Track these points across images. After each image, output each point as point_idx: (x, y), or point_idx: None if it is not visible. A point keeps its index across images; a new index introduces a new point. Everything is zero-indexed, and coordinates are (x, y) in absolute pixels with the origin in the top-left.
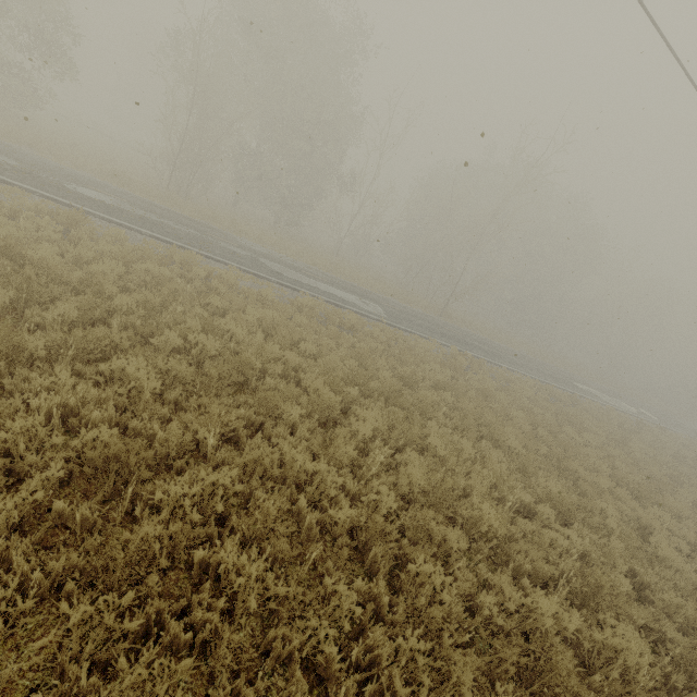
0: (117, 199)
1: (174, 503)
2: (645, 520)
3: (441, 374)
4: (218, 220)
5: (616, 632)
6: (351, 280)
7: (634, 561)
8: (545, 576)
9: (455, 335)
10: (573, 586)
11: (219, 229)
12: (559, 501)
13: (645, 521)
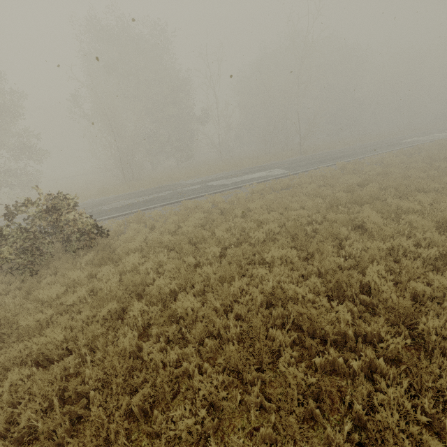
0: (124, 201)
1: (359, 291)
2: None
3: (355, 178)
4: (161, 181)
5: None
6: (244, 167)
7: None
8: None
9: (324, 158)
10: None
11: (169, 184)
12: None
13: None
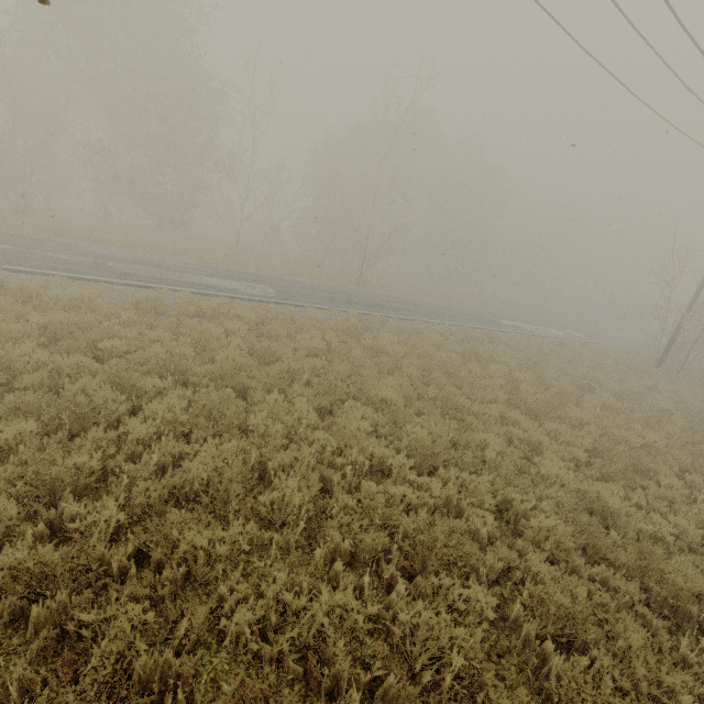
0: None
1: None
2: (534, 438)
3: (318, 340)
4: (68, 233)
5: (427, 603)
6: (248, 269)
7: (511, 490)
8: (371, 548)
9: (365, 301)
10: (405, 550)
11: (63, 241)
12: (420, 446)
13: (535, 440)
